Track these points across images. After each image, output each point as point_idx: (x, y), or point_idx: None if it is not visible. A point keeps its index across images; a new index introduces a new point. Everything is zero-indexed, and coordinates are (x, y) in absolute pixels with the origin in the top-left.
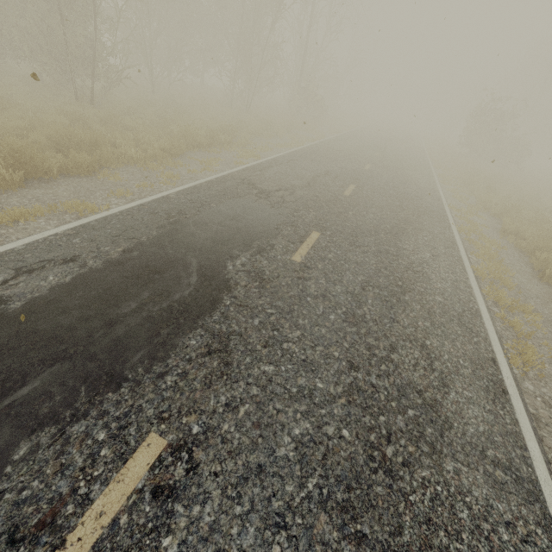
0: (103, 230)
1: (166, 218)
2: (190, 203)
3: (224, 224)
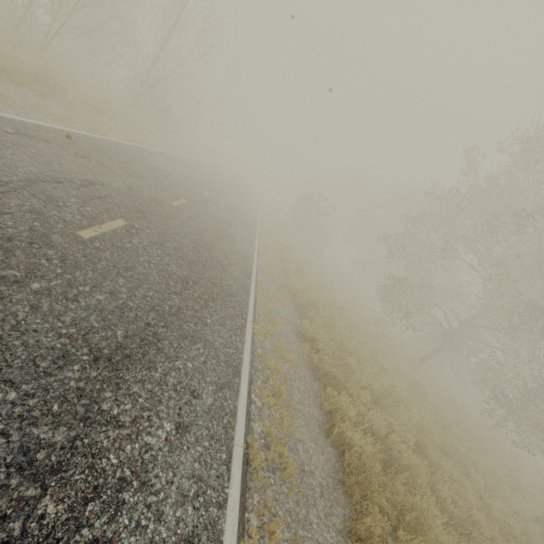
0: None
1: None
2: None
3: None
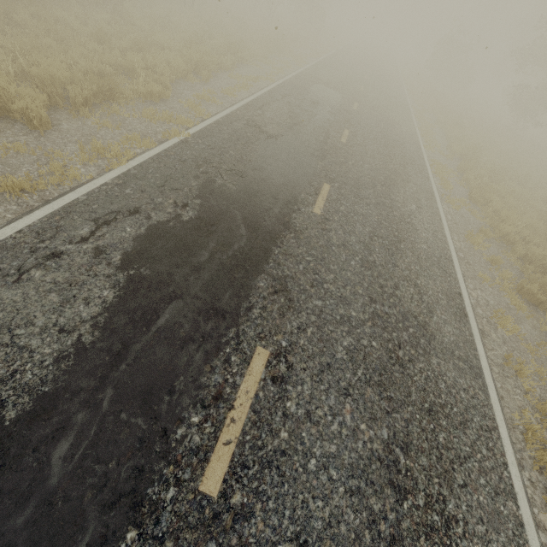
0: (286, 88)
1: (301, 88)
2: (302, 83)
3: (322, 93)
